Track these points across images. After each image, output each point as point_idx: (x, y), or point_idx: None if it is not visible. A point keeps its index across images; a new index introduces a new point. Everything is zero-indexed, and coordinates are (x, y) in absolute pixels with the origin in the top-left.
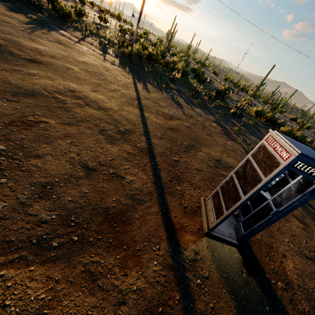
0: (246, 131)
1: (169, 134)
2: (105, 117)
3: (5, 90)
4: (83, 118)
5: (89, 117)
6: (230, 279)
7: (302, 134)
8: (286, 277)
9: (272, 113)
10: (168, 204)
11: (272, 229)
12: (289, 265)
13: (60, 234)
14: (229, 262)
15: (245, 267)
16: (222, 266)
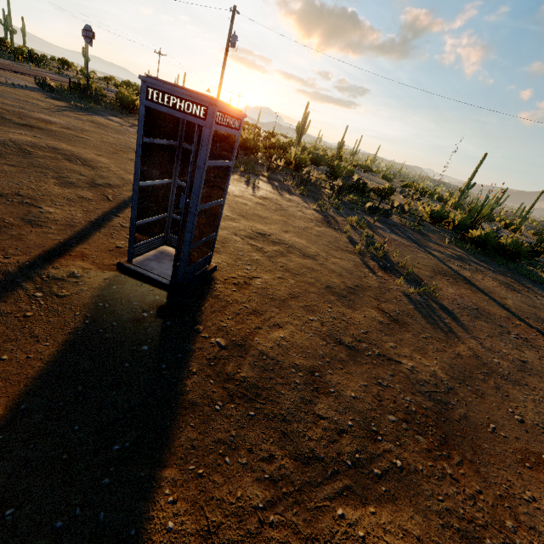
0: (384, 229)
1: None
2: (84, 171)
3: None
4: (44, 166)
5: (56, 167)
6: (109, 309)
7: (530, 246)
8: (244, 340)
9: (462, 214)
10: (89, 239)
11: (292, 303)
12: (275, 334)
13: None
14: (132, 299)
15: (159, 310)
16: (110, 297)
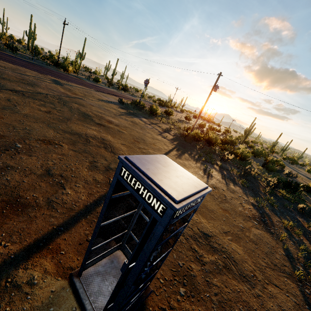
0: None
1: None
2: (108, 157)
3: (63, 129)
4: (90, 152)
5: (96, 153)
6: None
7: None
8: None
9: None
10: (73, 227)
11: None
12: None
13: None
14: None
15: None
16: None
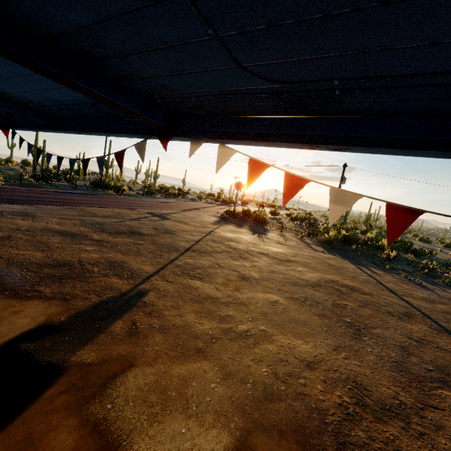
0: None
1: (449, 318)
2: (377, 301)
3: (305, 284)
4: (365, 302)
5: (367, 301)
6: None
7: None
8: None
9: None
10: None
11: None
12: None
13: (450, 380)
14: None
15: None
16: None
